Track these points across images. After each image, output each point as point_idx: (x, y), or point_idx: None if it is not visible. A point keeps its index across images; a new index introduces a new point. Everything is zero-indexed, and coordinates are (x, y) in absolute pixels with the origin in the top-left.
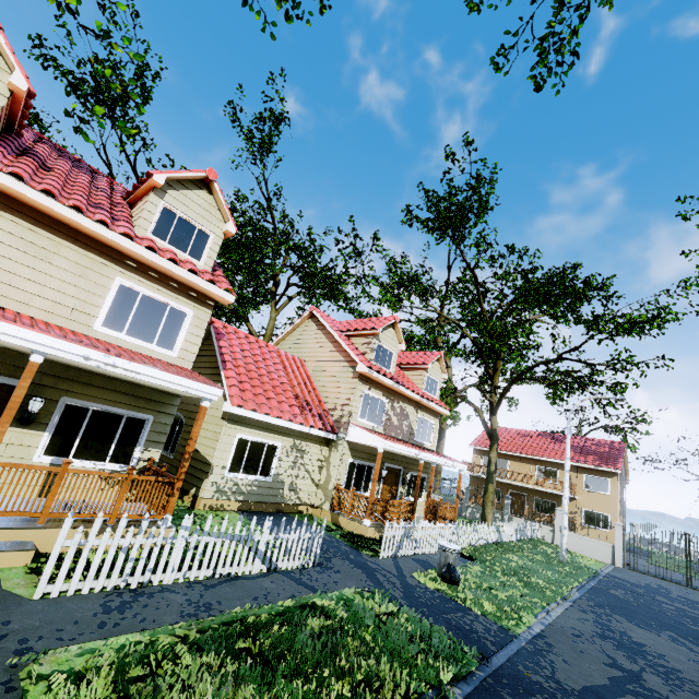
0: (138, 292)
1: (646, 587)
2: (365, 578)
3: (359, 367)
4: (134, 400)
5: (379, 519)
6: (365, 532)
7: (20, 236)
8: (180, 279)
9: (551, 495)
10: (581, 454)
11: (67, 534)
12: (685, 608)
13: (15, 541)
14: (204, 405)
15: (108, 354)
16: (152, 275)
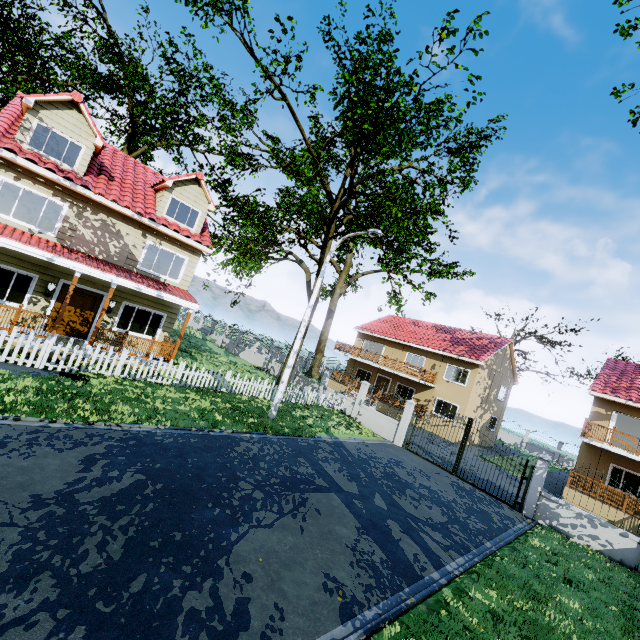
0: None
1: (357, 457)
2: None
3: None
4: None
5: None
6: None
7: None
8: None
9: (412, 382)
10: (453, 345)
11: None
12: (335, 477)
13: None
14: None
15: None
16: None
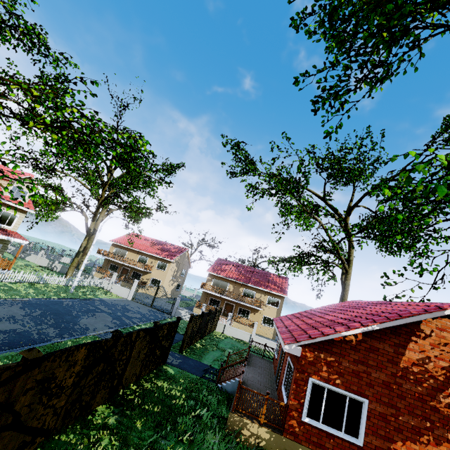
0: None
1: (111, 304)
2: None
3: None
4: None
5: None
6: None
7: None
8: None
9: (141, 270)
10: (162, 252)
11: None
12: (103, 309)
13: None
14: None
15: None
16: None
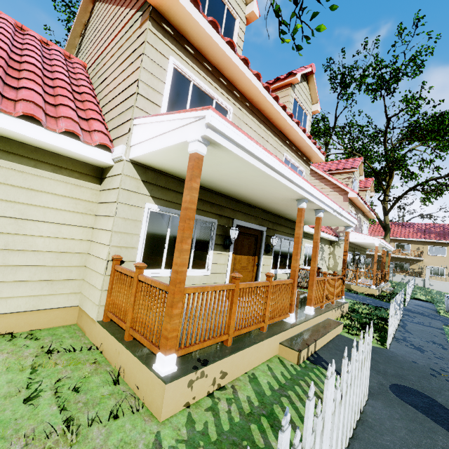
0: (289, 161)
1: None
2: (430, 318)
3: (351, 194)
4: (292, 231)
5: (375, 284)
6: (374, 292)
7: (256, 132)
8: (305, 149)
9: (405, 259)
10: (426, 234)
11: (332, 312)
12: None
13: (325, 319)
14: (349, 231)
15: (339, 207)
16: (293, 149)
